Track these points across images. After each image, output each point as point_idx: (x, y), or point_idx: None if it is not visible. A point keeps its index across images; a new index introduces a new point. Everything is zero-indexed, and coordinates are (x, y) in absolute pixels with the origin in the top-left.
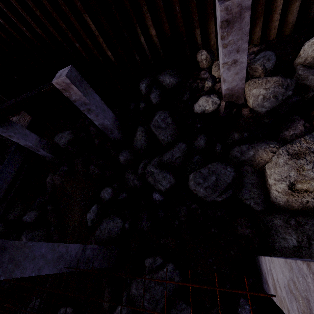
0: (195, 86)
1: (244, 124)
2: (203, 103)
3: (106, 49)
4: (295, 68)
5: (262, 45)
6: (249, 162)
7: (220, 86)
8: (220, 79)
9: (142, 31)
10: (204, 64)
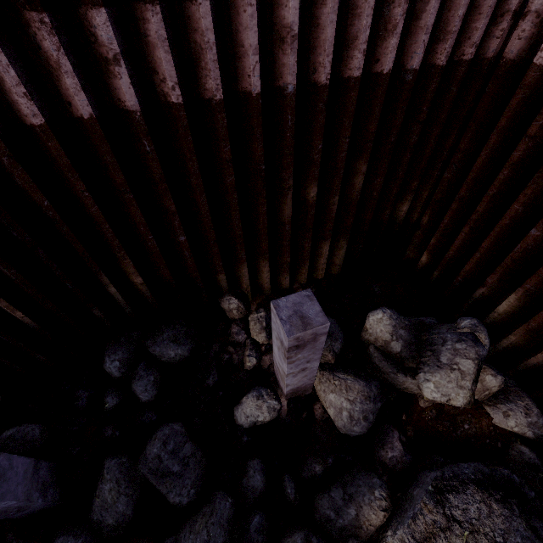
0: (227, 358)
1: (321, 434)
2: (252, 411)
3: (10, 309)
4: (364, 342)
5: (311, 288)
6: (353, 530)
7: (269, 361)
8: (266, 346)
9: (111, 279)
10: (235, 314)
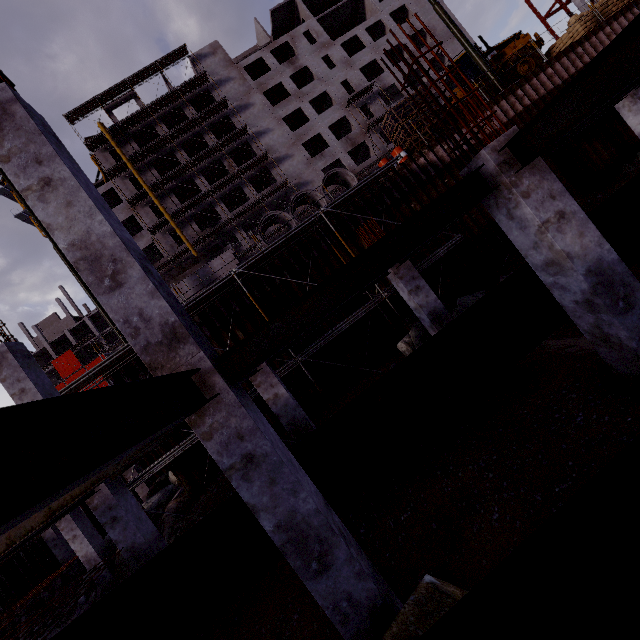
0: None
1: None
2: None
3: None
4: None
5: None
6: None
7: None
8: None
9: None
10: None
